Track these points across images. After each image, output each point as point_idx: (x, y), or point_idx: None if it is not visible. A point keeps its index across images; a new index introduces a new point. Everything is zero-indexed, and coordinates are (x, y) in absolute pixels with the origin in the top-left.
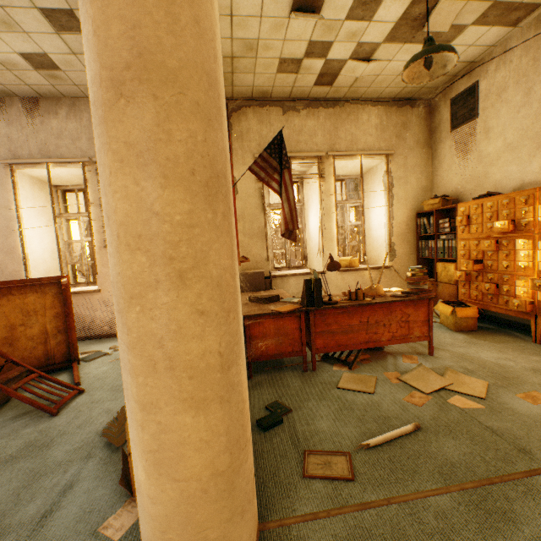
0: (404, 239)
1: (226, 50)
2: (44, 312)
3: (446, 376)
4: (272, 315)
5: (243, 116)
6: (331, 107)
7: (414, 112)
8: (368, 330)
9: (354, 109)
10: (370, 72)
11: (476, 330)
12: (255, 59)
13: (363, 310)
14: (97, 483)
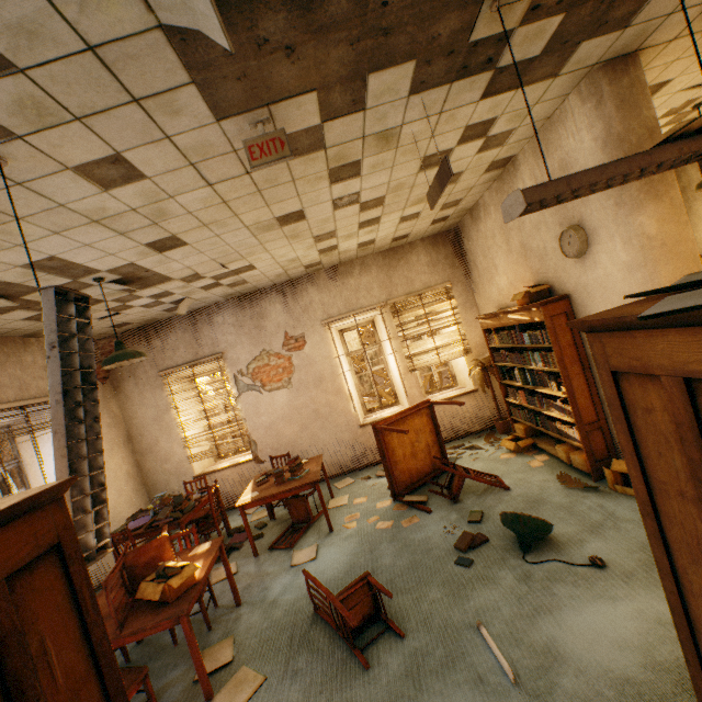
0: None
1: None
2: (424, 429)
3: None
4: None
5: None
6: None
7: None
8: None
9: None
10: None
11: None
12: None
13: None
14: (616, 502)
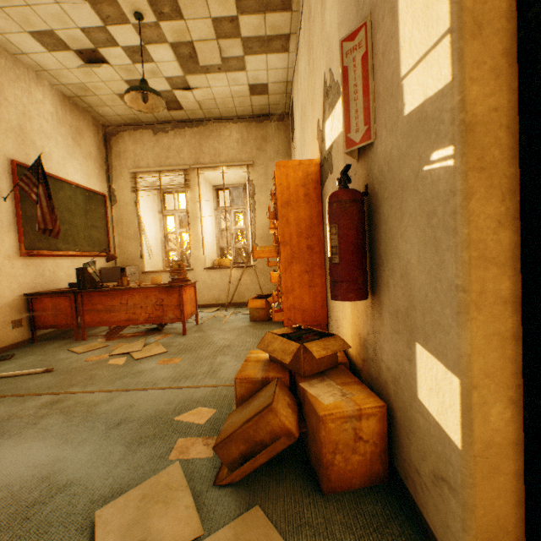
0: (267, 241)
1: (68, 92)
2: None
3: (148, 346)
4: (50, 295)
5: (121, 139)
6: (196, 127)
7: (274, 126)
8: (129, 311)
9: (217, 127)
10: (203, 97)
11: (267, 320)
12: (98, 96)
13: (123, 294)
14: None
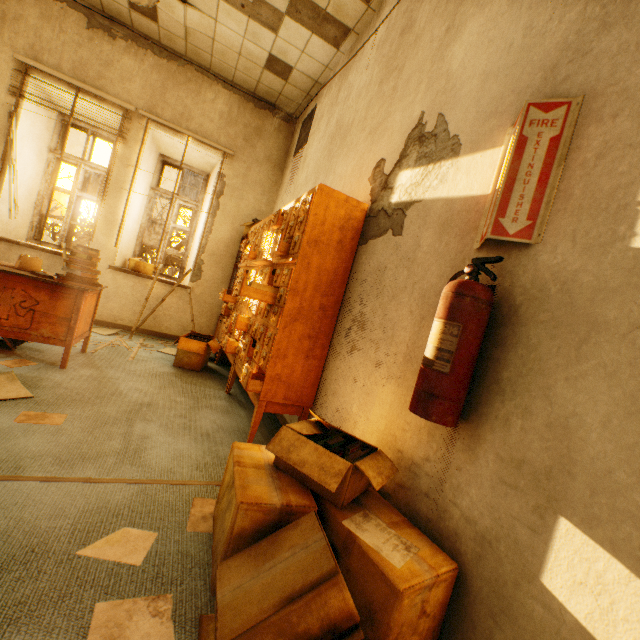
0: (219, 262)
1: None
2: None
3: None
4: None
5: None
6: (167, 59)
7: (275, 123)
8: None
9: (199, 79)
10: (199, 26)
11: (199, 370)
12: None
13: None
14: None
